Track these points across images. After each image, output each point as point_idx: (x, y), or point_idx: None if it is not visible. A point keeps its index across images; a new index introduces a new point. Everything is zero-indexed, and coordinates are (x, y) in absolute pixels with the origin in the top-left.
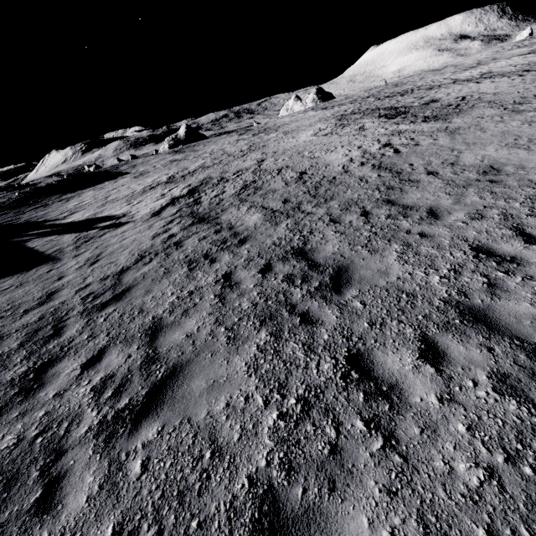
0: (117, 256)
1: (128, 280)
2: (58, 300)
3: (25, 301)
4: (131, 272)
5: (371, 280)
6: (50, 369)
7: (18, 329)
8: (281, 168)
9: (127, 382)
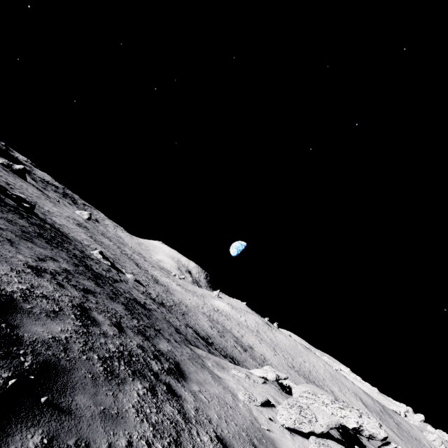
0: None
1: None
2: None
3: None
4: None
5: None
6: None
7: None
8: (35, 200)
9: None
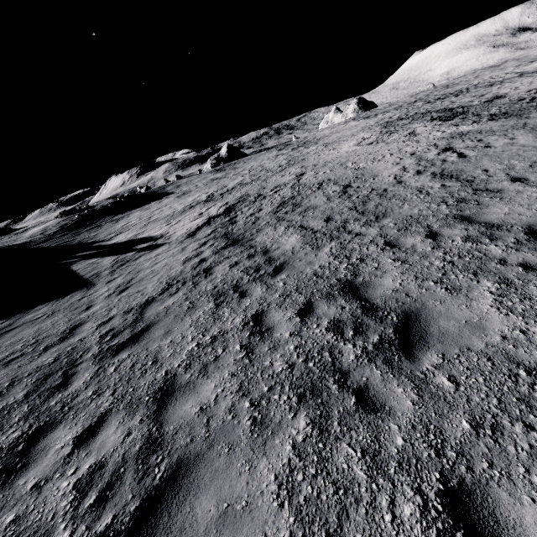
0: (146, 284)
1: (150, 316)
2: (78, 336)
3: (49, 334)
4: (155, 305)
5: (458, 337)
6: (42, 439)
7: (30, 372)
8: (322, 182)
9: (117, 481)
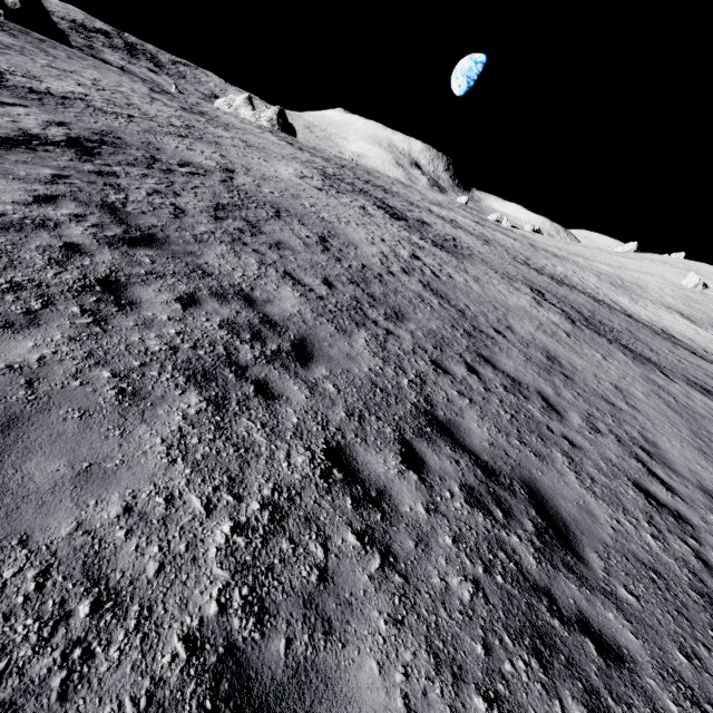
0: None
1: None
2: None
3: None
4: None
5: (589, 527)
6: None
7: None
8: (279, 208)
9: None
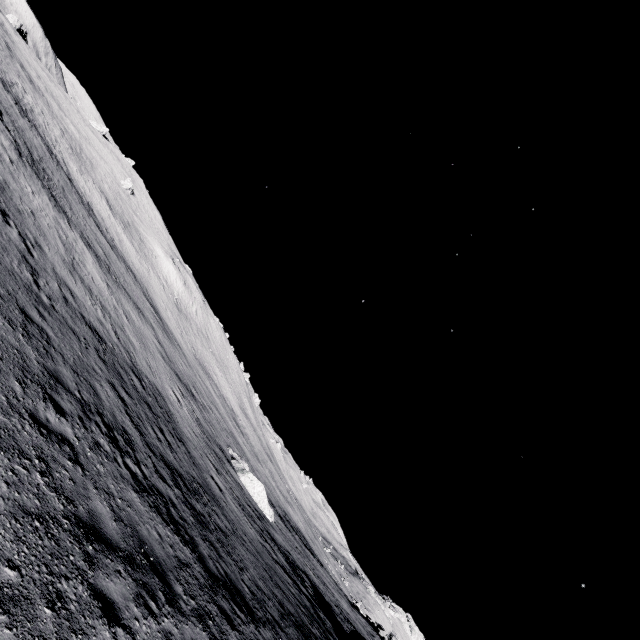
0: None
1: None
2: None
3: None
4: None
5: None
6: None
7: None
8: None
9: None
